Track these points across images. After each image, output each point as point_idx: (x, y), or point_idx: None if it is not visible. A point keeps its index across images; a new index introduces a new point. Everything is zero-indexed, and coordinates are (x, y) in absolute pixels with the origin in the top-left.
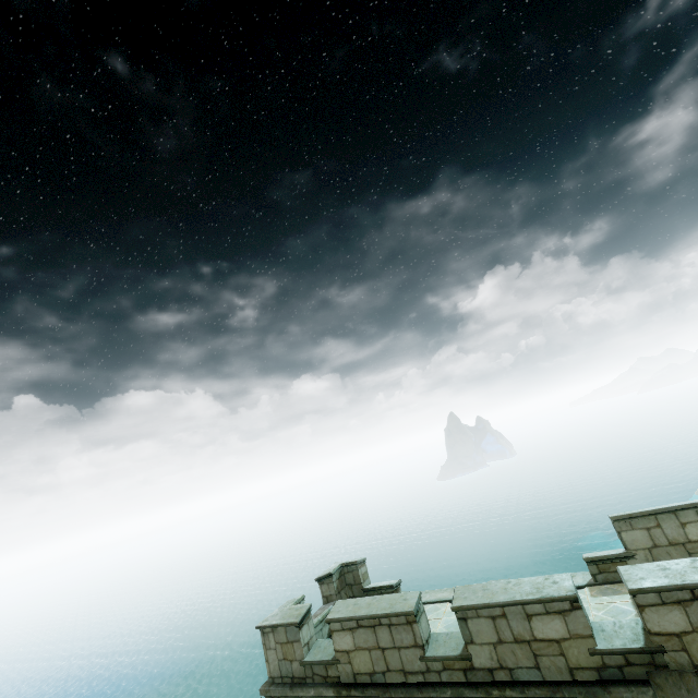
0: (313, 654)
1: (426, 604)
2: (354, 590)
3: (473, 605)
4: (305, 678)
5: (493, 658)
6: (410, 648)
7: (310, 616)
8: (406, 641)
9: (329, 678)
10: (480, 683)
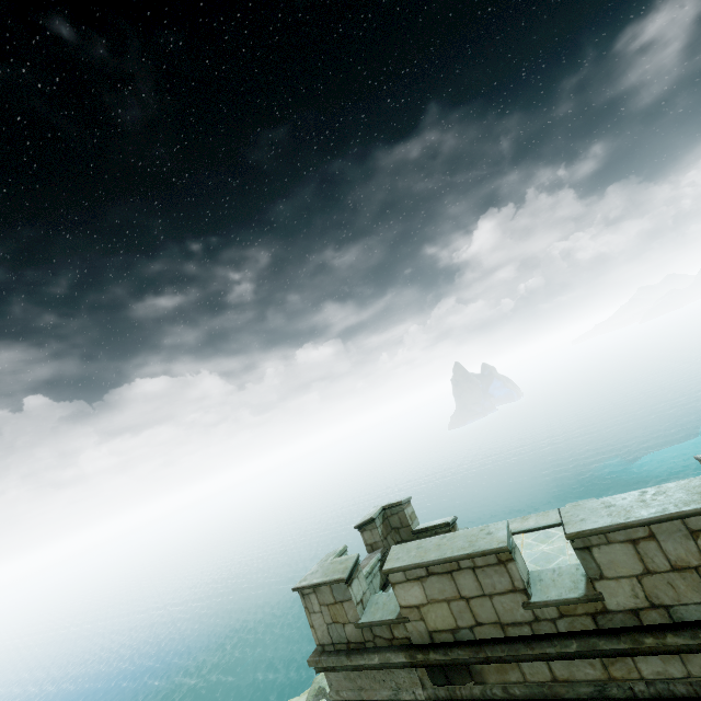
0: (370, 614)
1: None
2: (402, 534)
3: (601, 528)
4: (364, 643)
5: (638, 595)
6: (507, 594)
7: (359, 569)
8: (499, 586)
9: (396, 641)
10: (620, 629)
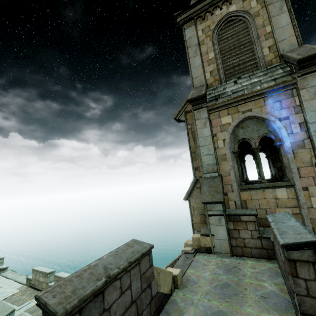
0: None
1: (3, 276)
2: None
3: None
4: None
5: None
6: None
7: None
8: None
9: None
10: None
